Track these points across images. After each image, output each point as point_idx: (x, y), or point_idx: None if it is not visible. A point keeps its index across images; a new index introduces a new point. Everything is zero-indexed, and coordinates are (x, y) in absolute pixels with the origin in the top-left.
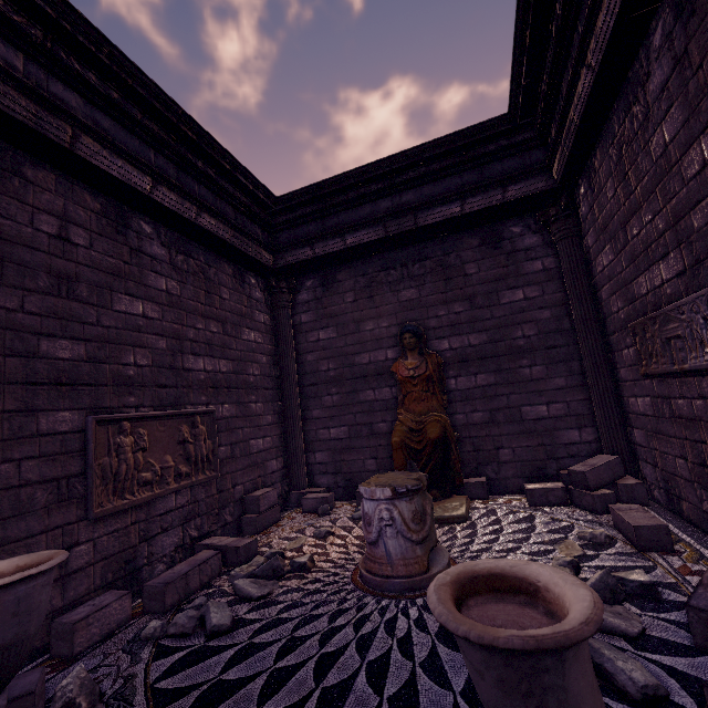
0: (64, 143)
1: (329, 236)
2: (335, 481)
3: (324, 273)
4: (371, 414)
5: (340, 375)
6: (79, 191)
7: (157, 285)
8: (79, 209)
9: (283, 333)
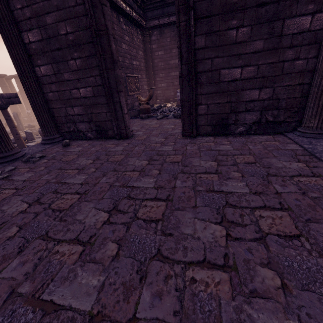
0: (115, 1)
1: (164, 16)
2: (163, 98)
3: (160, 29)
4: (173, 79)
5: (165, 67)
6: (112, 12)
7: (126, 39)
8: (113, 18)
9: (148, 52)
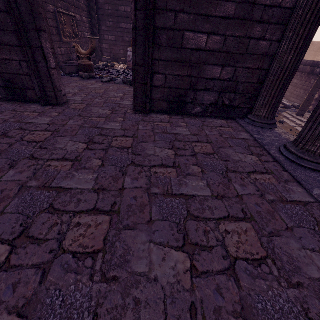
0: None
1: None
2: (110, 56)
3: None
4: (123, 33)
5: (113, 14)
6: None
7: None
8: None
9: None
